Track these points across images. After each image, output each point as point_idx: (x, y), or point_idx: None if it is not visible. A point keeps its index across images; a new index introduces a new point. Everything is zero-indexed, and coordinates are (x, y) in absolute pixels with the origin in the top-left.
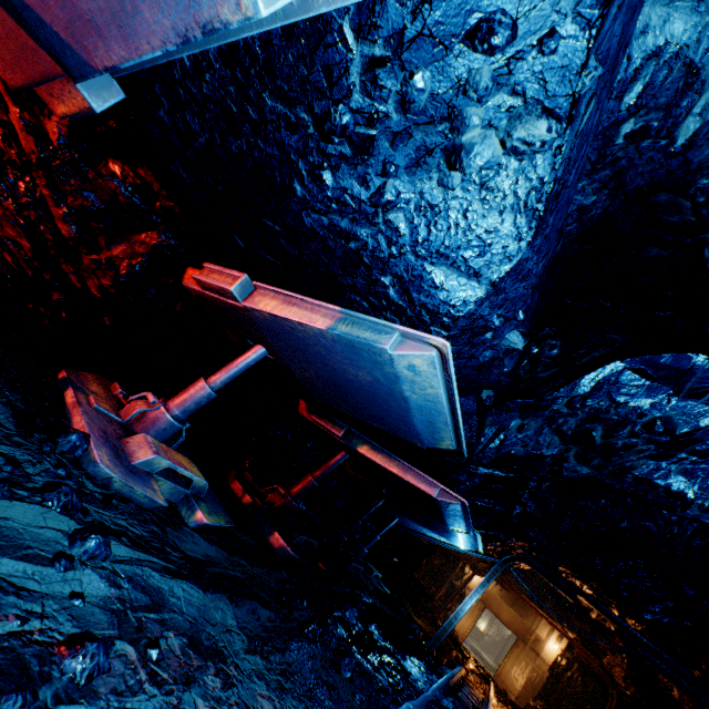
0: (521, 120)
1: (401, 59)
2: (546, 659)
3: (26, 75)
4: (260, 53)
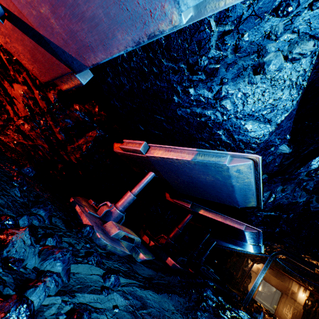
0: (298, 44)
1: (238, 29)
2: (300, 302)
3: (51, 76)
4: (164, 42)
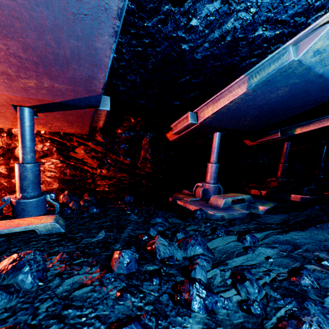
0: None
1: None
2: None
3: (87, 125)
4: (133, 6)
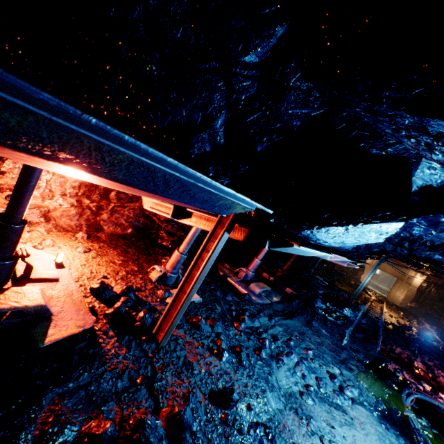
0: None
1: None
2: (415, 285)
3: None
4: None
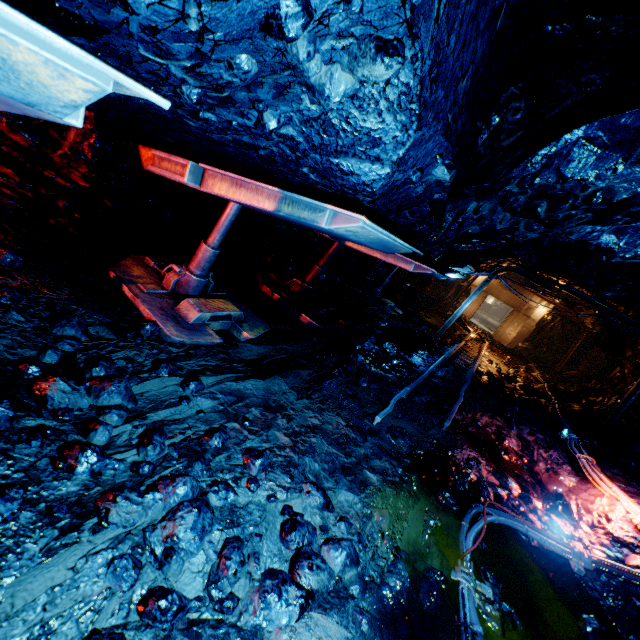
0: (357, 63)
1: (212, 59)
2: (535, 319)
3: None
4: None
